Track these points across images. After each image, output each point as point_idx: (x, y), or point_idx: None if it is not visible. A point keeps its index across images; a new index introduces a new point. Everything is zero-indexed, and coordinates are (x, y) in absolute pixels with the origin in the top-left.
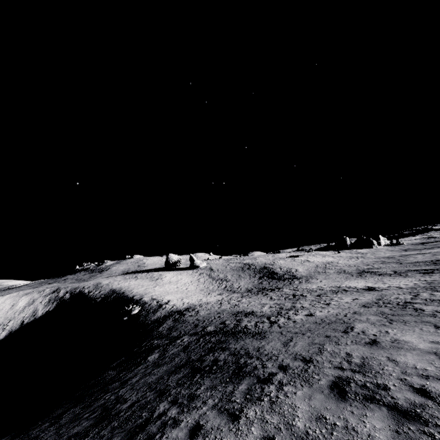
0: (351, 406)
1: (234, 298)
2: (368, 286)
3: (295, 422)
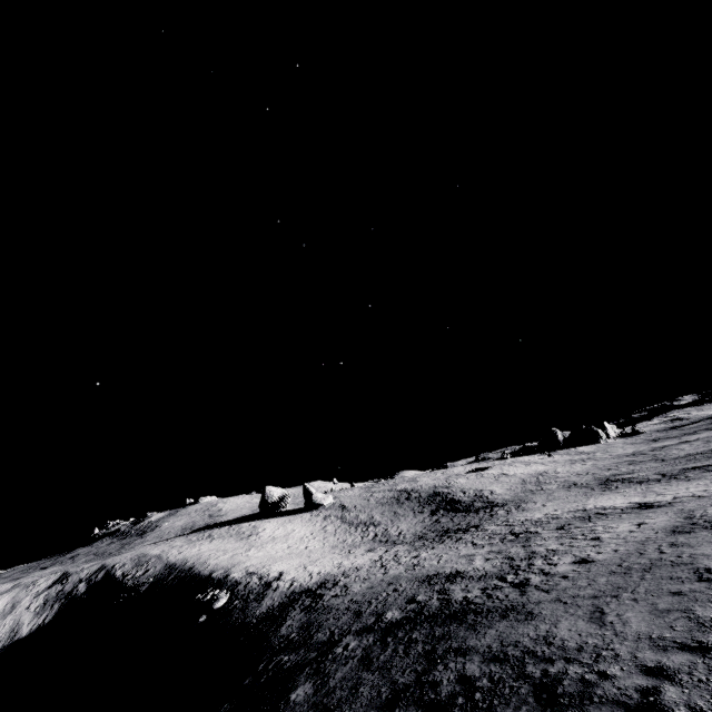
0: None
1: (403, 552)
2: (636, 502)
3: None
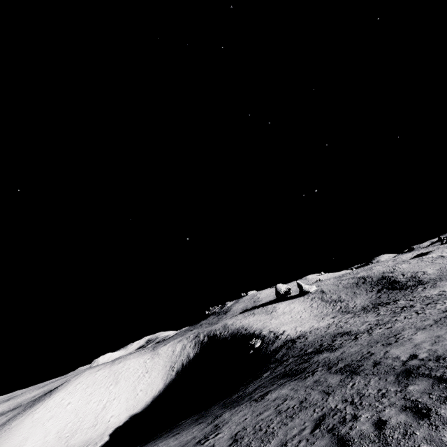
0: (336, 374)
1: (344, 319)
2: None
3: (307, 383)
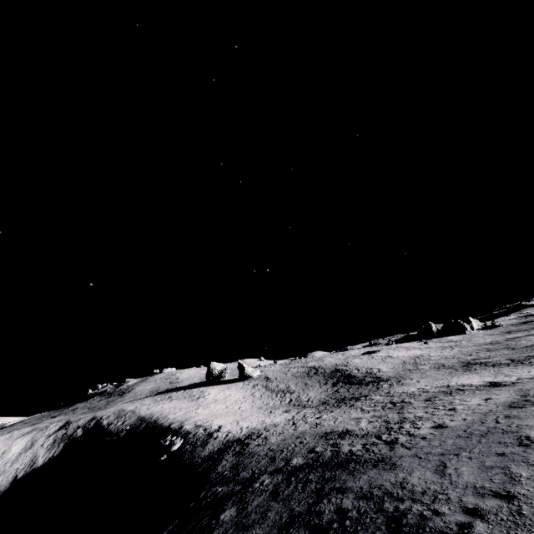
0: None
1: (309, 414)
2: (488, 381)
3: None
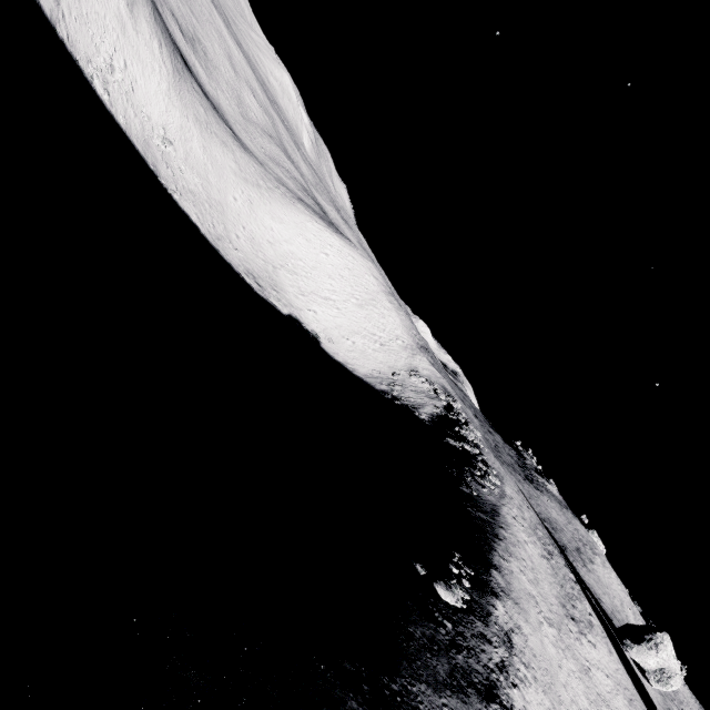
0: None
1: None
2: None
3: None
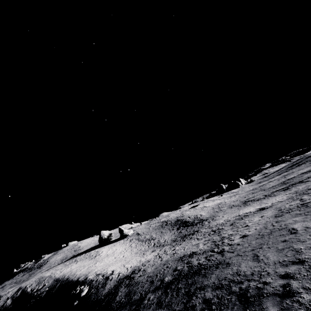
0: None
1: (167, 249)
2: (258, 208)
3: None
